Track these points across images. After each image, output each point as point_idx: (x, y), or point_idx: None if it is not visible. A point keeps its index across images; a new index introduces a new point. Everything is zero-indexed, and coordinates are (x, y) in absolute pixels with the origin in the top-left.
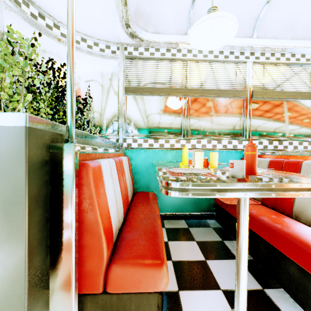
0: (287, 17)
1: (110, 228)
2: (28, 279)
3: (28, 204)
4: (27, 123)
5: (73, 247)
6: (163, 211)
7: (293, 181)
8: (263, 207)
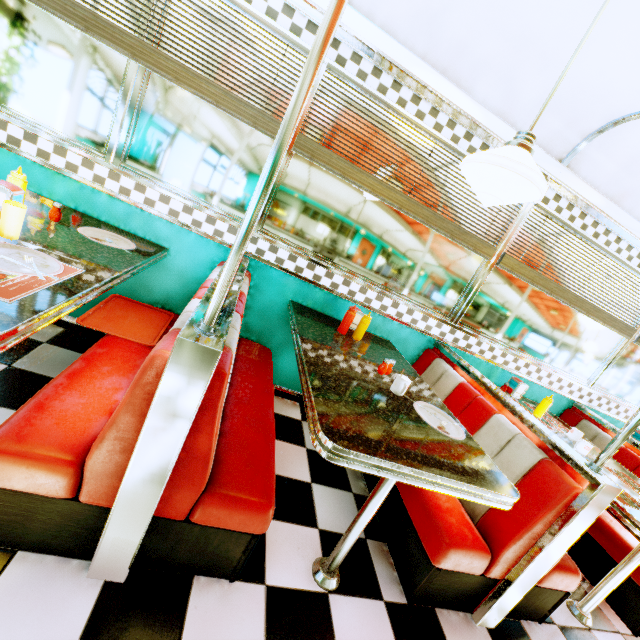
0: None
1: None
2: None
3: None
4: None
5: None
6: None
7: None
8: (141, 353)
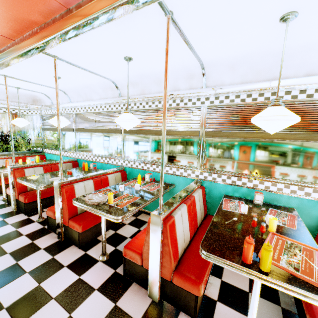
0: (74, 92)
1: None
2: None
3: None
4: None
5: None
6: None
7: None
8: None
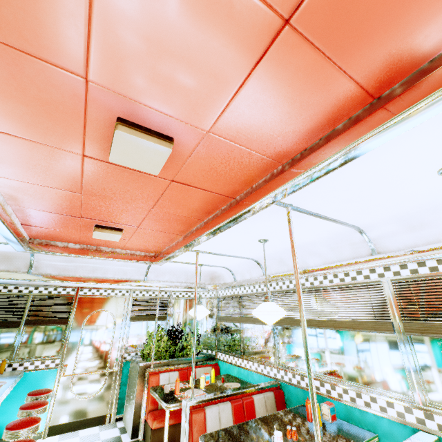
0: (273, 259)
1: (155, 401)
2: (135, 403)
3: (137, 384)
4: (139, 365)
5: (144, 400)
6: None
7: (165, 398)
8: None
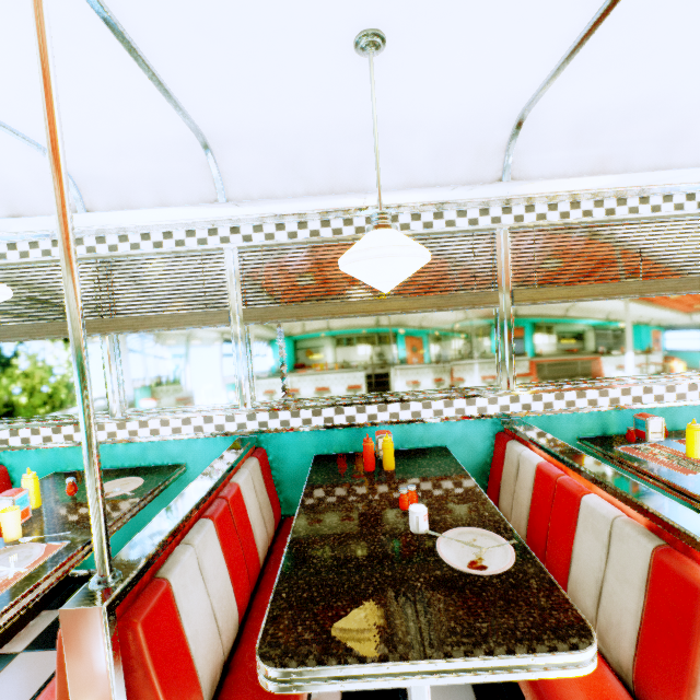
0: (272, 156)
1: None
2: None
3: None
4: None
5: None
6: (90, 566)
7: None
8: None
